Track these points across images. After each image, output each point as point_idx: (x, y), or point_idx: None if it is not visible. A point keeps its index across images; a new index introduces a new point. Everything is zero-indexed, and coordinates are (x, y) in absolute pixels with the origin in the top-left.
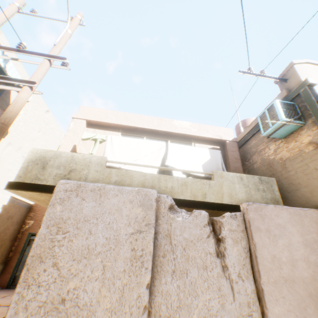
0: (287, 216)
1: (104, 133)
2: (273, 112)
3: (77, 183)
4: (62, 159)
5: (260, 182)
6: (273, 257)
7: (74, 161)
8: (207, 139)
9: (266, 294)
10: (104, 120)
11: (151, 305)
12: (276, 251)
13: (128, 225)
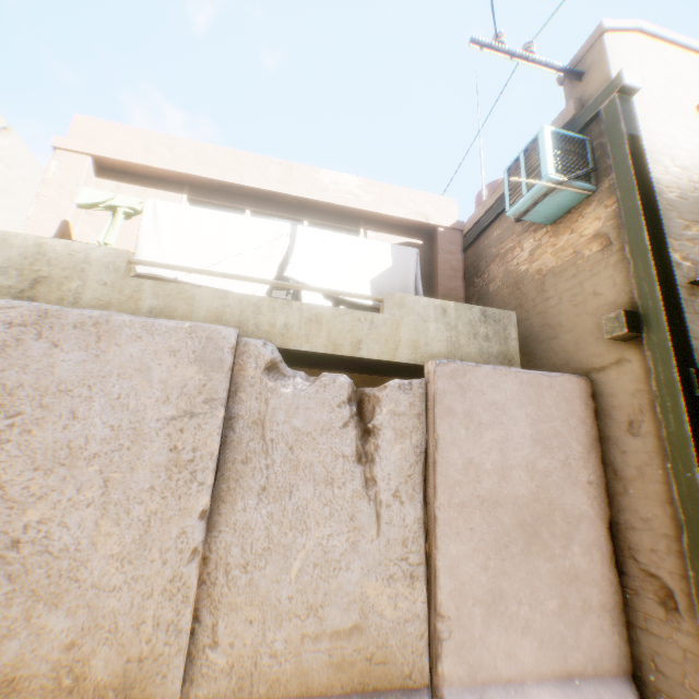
0: (516, 388)
1: (144, 196)
2: (535, 158)
3: (39, 308)
4: (13, 252)
5: (483, 319)
6: (468, 463)
7: (46, 257)
8: (396, 221)
9: (441, 525)
10: (140, 159)
11: (211, 548)
12: (476, 452)
13: (165, 402)
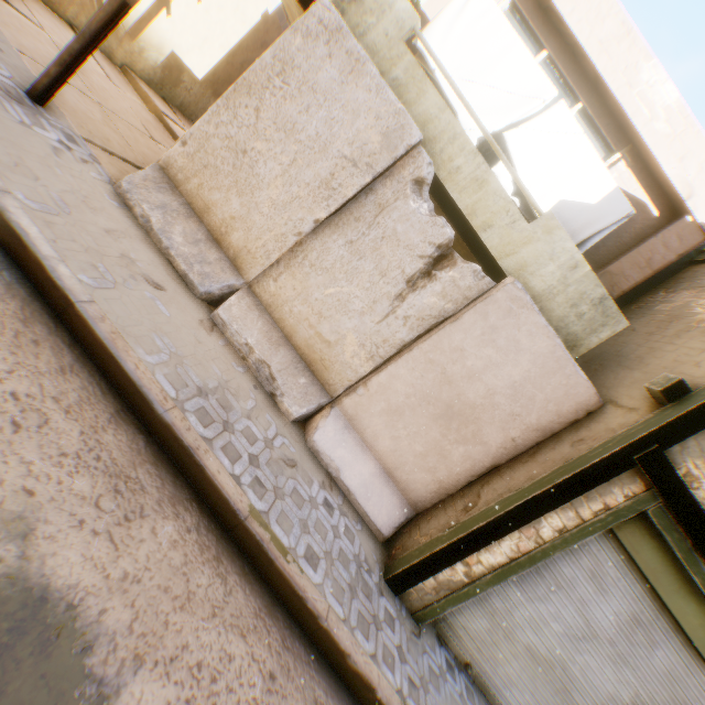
0: (543, 351)
1: None
2: None
3: (339, 23)
4: None
5: (595, 302)
6: (460, 349)
7: None
8: (657, 174)
9: (410, 356)
10: None
11: (307, 241)
12: (471, 350)
13: (350, 145)
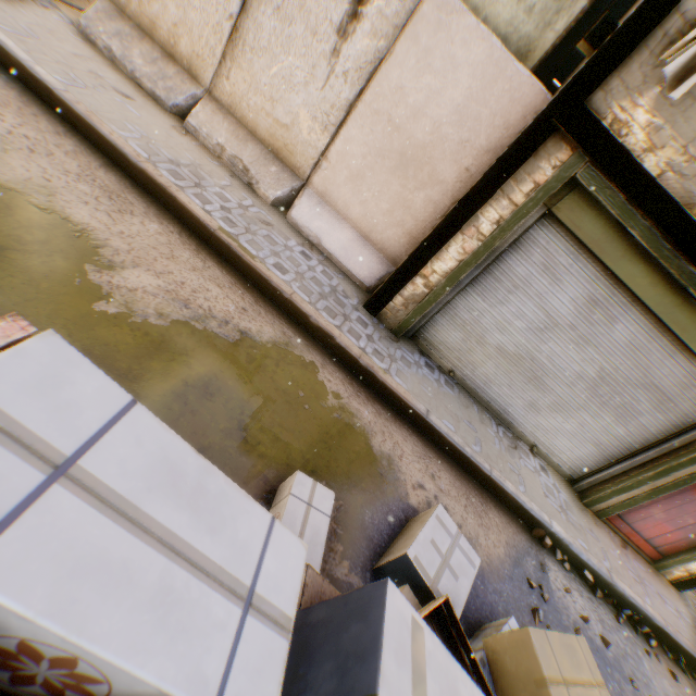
0: (481, 59)
1: None
2: None
3: None
4: None
5: None
6: (399, 89)
7: None
8: None
9: (357, 114)
10: None
11: (241, 26)
12: (410, 86)
13: None
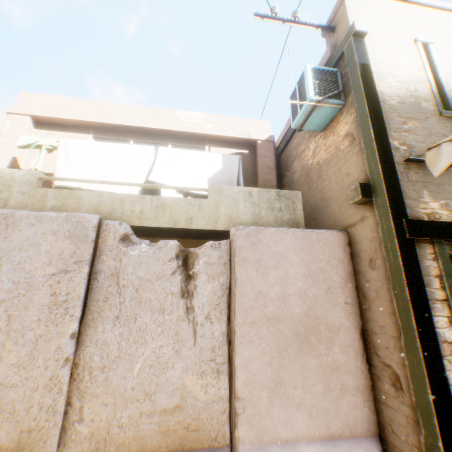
0: (293, 242)
1: (65, 137)
2: (303, 87)
3: None
4: None
5: (277, 198)
6: (258, 294)
7: None
8: (229, 139)
9: (238, 336)
10: (60, 115)
11: (80, 357)
12: (264, 286)
13: (49, 264)
